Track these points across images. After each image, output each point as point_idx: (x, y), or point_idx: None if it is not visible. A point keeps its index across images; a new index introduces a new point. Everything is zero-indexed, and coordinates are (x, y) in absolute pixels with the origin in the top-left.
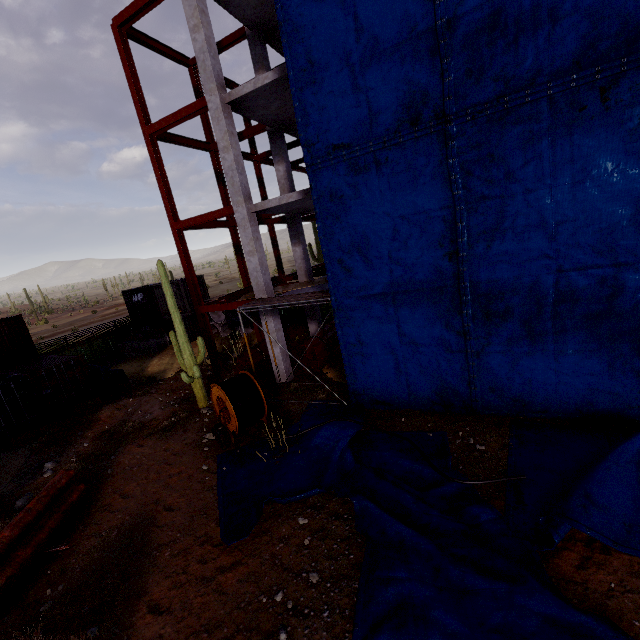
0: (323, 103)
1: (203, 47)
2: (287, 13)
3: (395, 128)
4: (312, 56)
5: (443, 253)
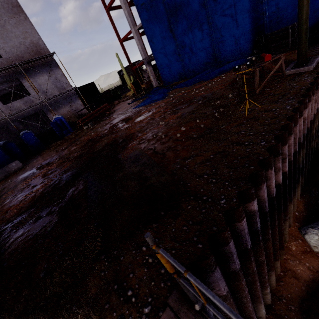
0: None
1: None
2: None
3: None
4: None
5: (169, 31)
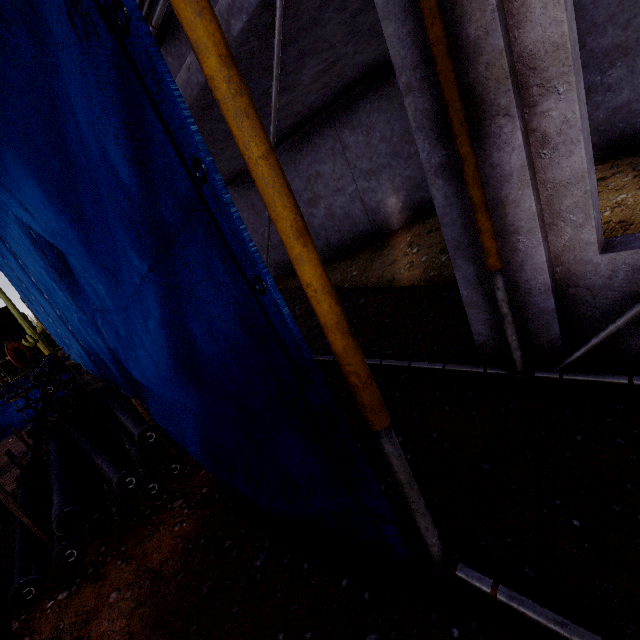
0: None
1: None
2: None
3: None
4: None
5: None
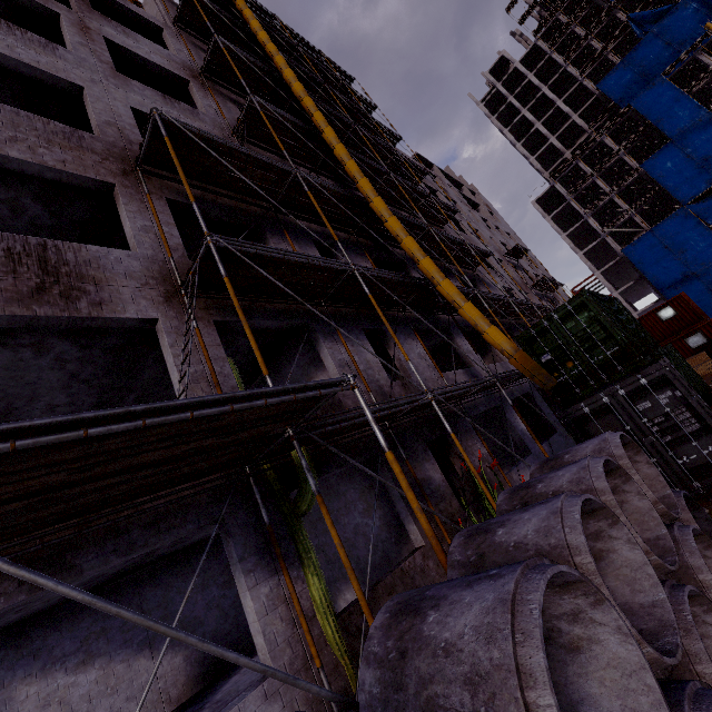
0: (661, 281)
1: (607, 285)
2: (644, 271)
3: (683, 279)
4: (654, 275)
5: (710, 294)
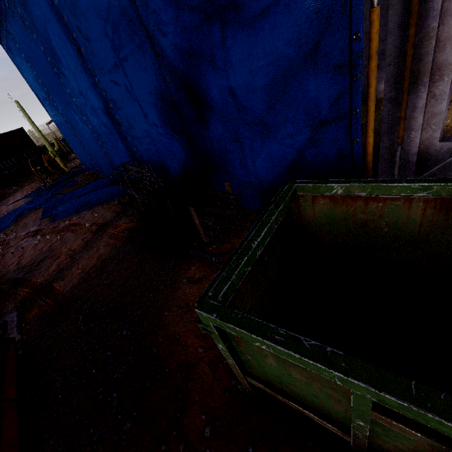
0: None
1: None
2: None
3: None
4: None
5: (48, 96)
